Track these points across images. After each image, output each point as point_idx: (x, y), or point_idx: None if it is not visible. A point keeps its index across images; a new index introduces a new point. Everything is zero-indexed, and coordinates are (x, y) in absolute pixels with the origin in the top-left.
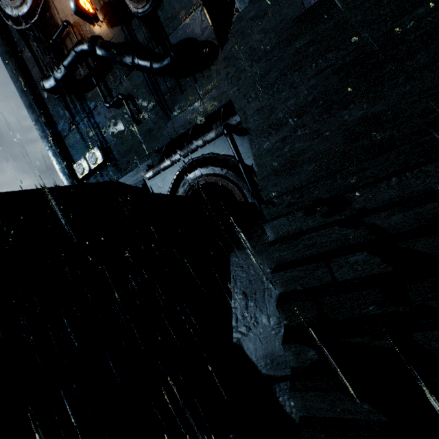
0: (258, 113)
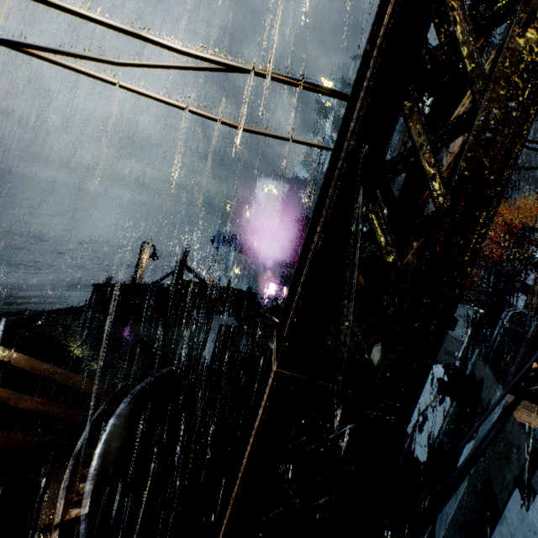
0: (535, 294)
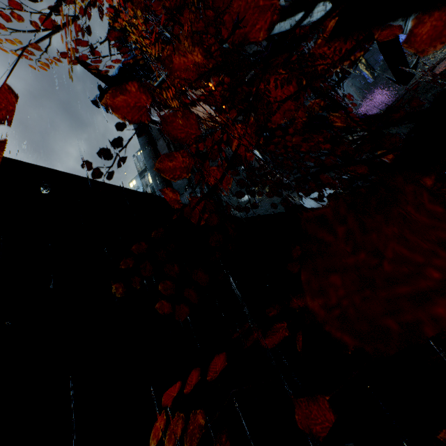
0: None
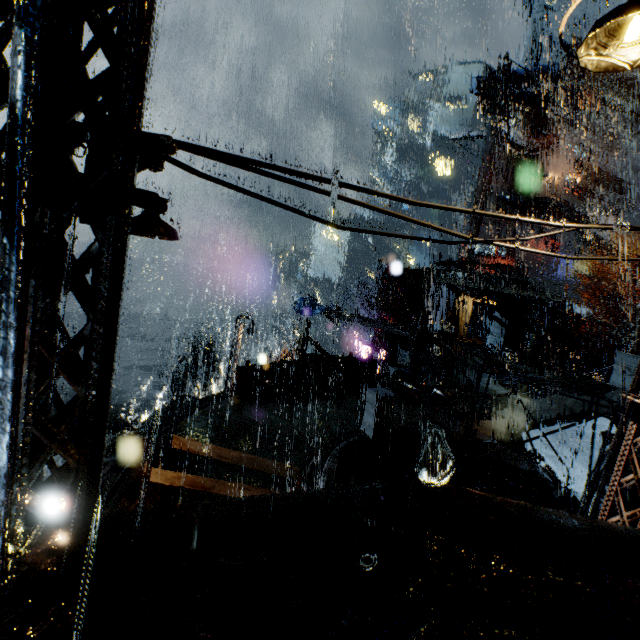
0: None
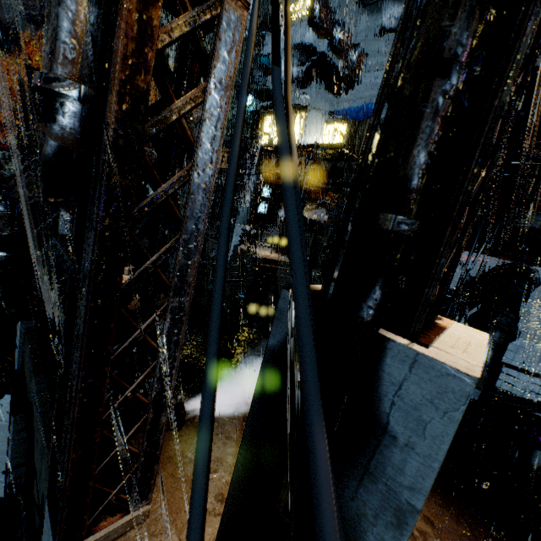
0: None
